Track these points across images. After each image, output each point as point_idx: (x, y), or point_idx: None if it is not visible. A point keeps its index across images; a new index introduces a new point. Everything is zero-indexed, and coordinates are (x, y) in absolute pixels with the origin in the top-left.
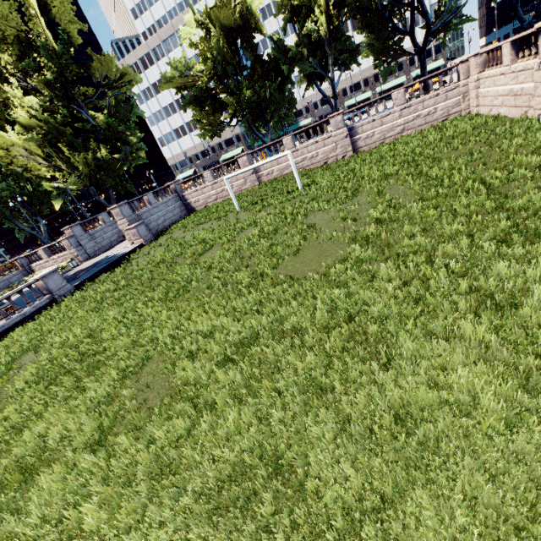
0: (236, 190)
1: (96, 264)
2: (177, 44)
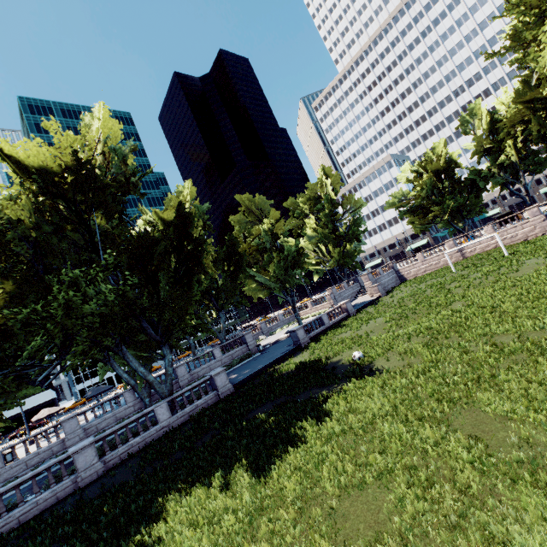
0: (442, 264)
1: (353, 306)
2: (396, 183)
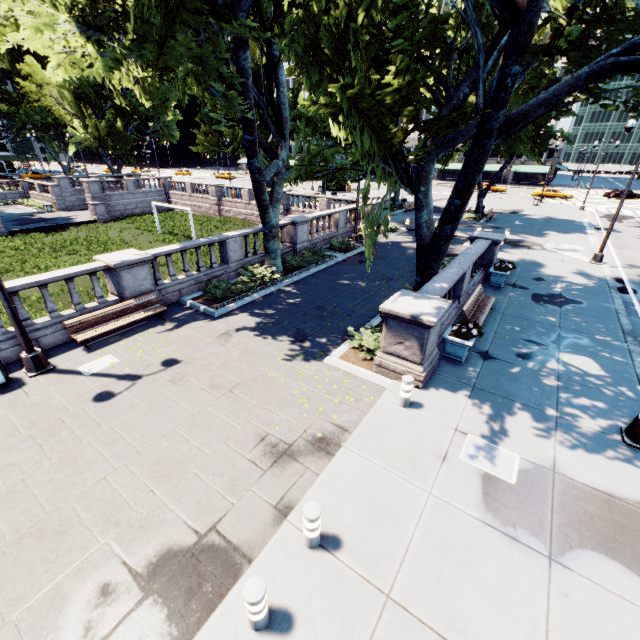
0: (204, 211)
1: (53, 219)
2: None
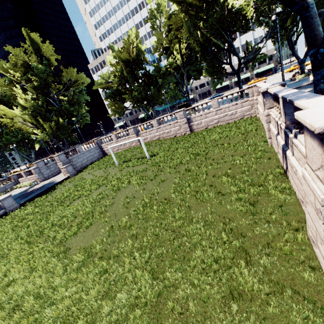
0: (128, 146)
1: (42, 187)
2: (105, 65)
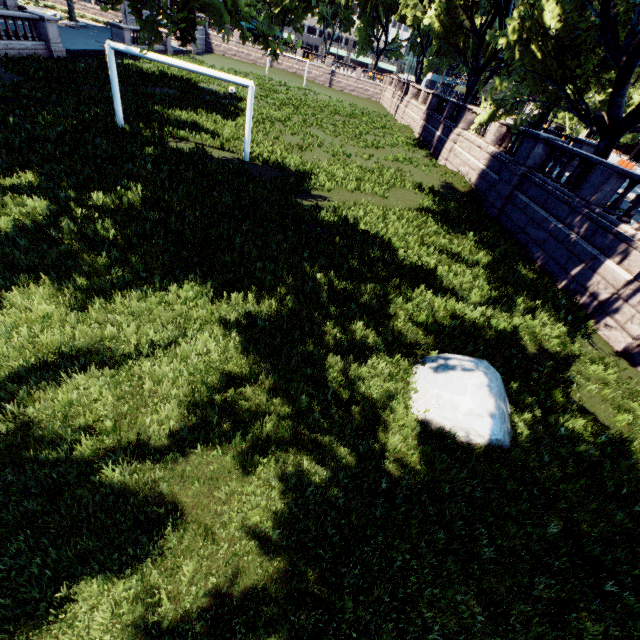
0: (252, 59)
1: None
2: None
